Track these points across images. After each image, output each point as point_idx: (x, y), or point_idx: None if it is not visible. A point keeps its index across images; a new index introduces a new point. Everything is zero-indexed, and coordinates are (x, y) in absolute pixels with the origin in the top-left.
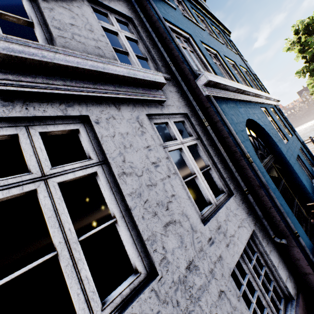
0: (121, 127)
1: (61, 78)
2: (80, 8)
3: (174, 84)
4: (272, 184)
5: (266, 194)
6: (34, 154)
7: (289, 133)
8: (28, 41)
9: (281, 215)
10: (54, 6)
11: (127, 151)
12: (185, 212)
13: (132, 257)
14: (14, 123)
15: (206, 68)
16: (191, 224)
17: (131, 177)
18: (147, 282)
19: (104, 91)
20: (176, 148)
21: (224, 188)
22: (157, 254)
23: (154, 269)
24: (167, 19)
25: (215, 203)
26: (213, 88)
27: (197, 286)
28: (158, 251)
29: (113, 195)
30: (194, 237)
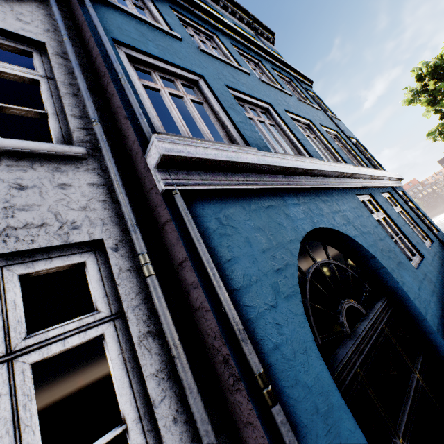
0: None
1: None
2: None
3: (99, 165)
4: None
5: None
6: None
7: (426, 237)
8: None
9: None
10: None
11: None
12: None
13: None
14: None
15: (227, 131)
16: None
17: None
18: None
19: None
20: None
21: None
22: None
23: None
24: (136, 47)
25: None
26: (199, 170)
27: None
28: None
29: None
30: None
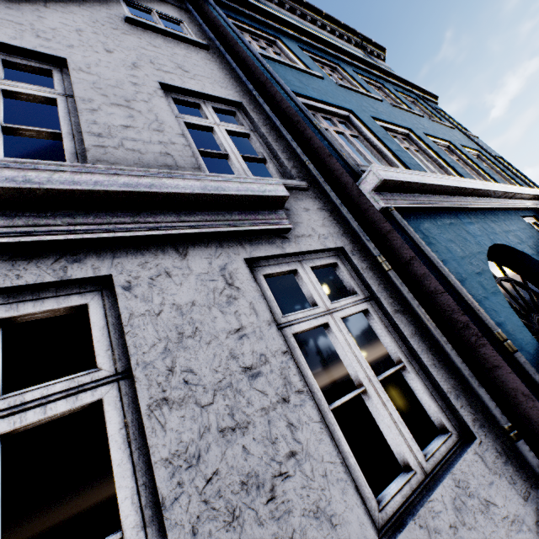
0: (181, 291)
1: (68, 212)
2: (148, 102)
3: (316, 195)
4: None
5: None
6: None
7: None
8: (6, 160)
9: None
10: (102, 105)
11: (184, 345)
12: (326, 506)
13: None
14: None
15: (386, 160)
16: None
17: (181, 411)
18: None
19: (154, 225)
20: (314, 326)
21: (446, 420)
22: None
23: None
24: (303, 94)
25: (422, 466)
26: (397, 192)
27: None
28: None
29: (129, 459)
30: None
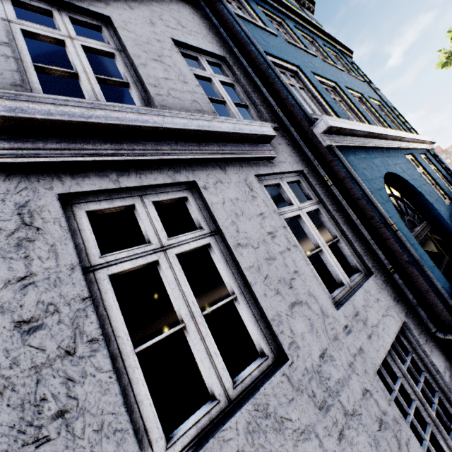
0: (230, 192)
1: (167, 142)
2: (171, 57)
3: (283, 134)
4: (428, 260)
5: (419, 272)
6: (151, 224)
7: None
8: (139, 108)
9: (444, 302)
10: (147, 60)
11: (239, 220)
12: (312, 292)
13: (256, 338)
14: (130, 193)
15: (323, 109)
16: (320, 307)
17: (247, 249)
18: (276, 367)
19: (209, 151)
20: (293, 216)
21: (359, 266)
22: (285, 337)
23: (282, 354)
24: (268, 52)
25: (349, 284)
26: (335, 135)
27: (335, 379)
28: (286, 333)
29: (229, 269)
30: (325, 322)
